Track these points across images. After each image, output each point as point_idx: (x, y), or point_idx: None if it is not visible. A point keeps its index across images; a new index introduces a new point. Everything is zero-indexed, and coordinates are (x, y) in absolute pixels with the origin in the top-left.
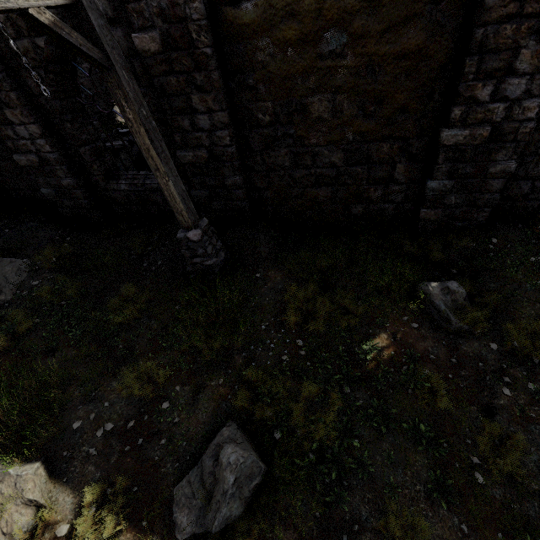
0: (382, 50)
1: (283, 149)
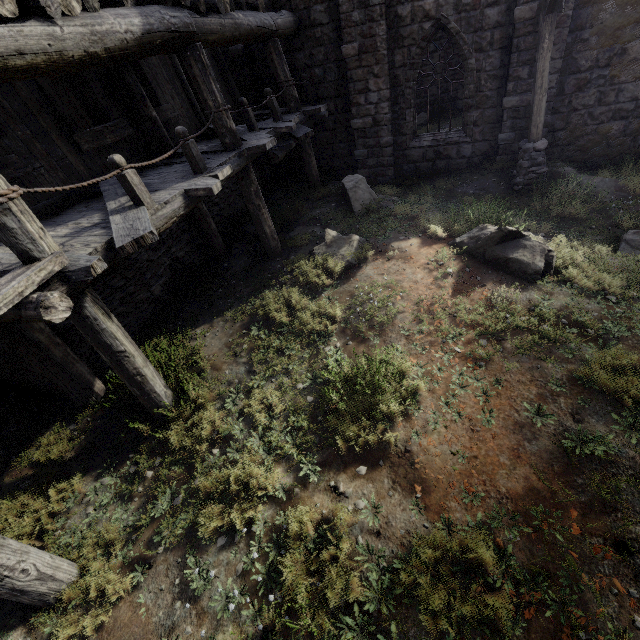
0: None
1: (593, 90)
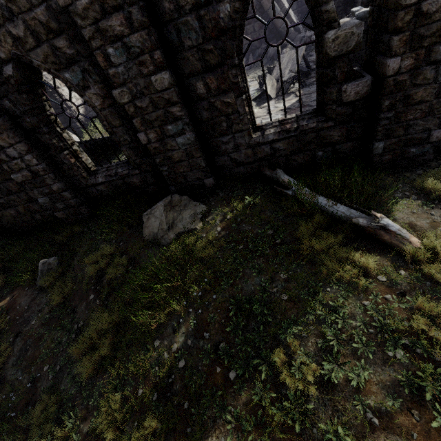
0: None
1: None
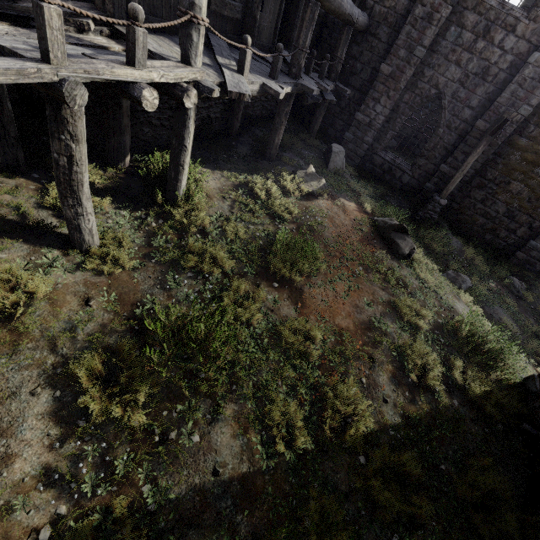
0: None
1: (484, 192)
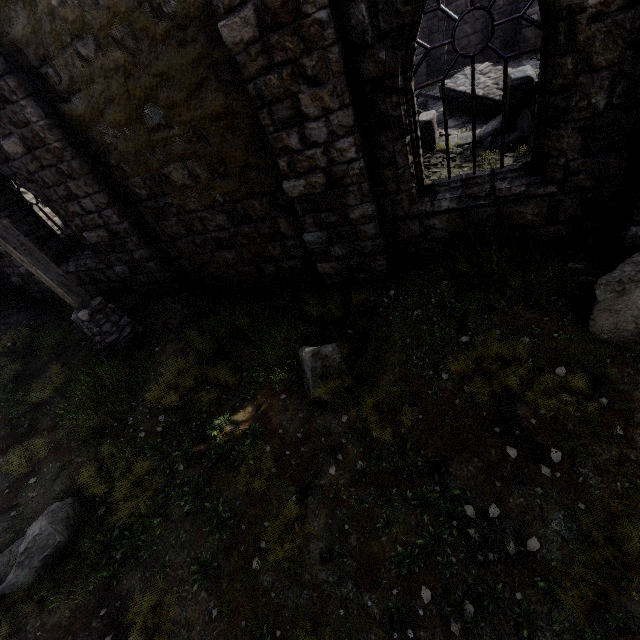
0: (196, 115)
1: (173, 218)
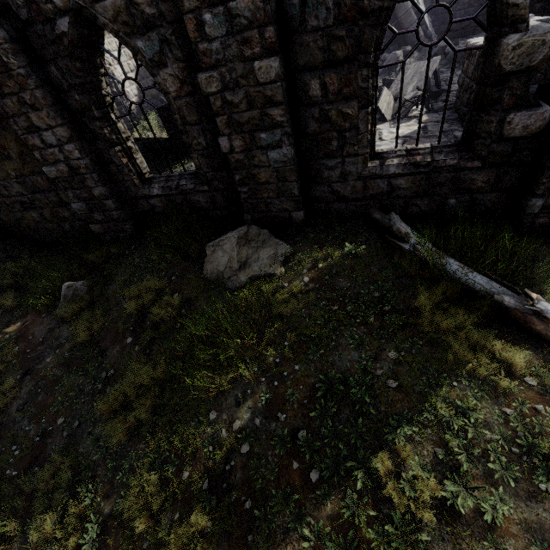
0: None
1: None
